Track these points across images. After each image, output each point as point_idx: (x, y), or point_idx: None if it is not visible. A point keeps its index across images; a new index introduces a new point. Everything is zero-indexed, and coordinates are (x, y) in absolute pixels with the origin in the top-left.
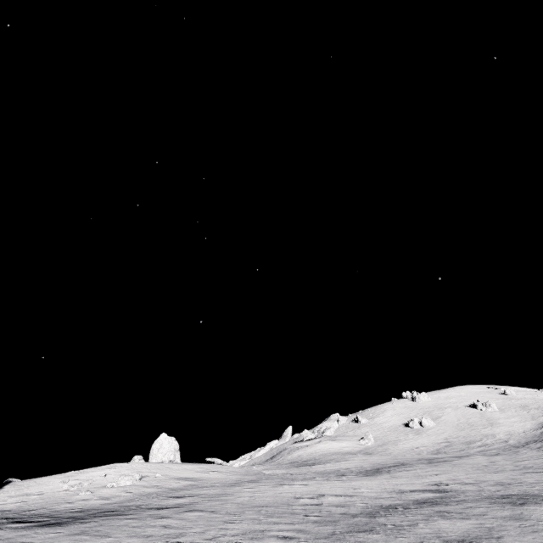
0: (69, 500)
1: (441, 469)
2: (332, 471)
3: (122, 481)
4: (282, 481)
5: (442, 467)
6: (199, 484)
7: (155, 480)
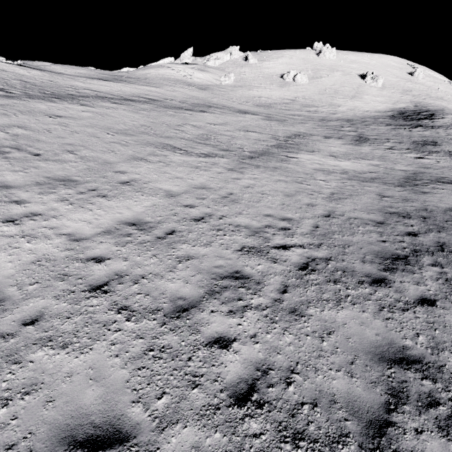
0: None
1: (116, 114)
2: (55, 86)
3: None
4: None
5: (132, 114)
6: None
7: None
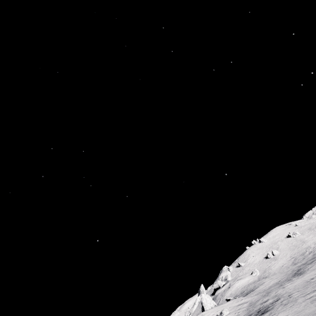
0: None
1: None
2: (275, 284)
3: (225, 312)
4: (279, 287)
5: None
6: (251, 302)
7: (232, 309)
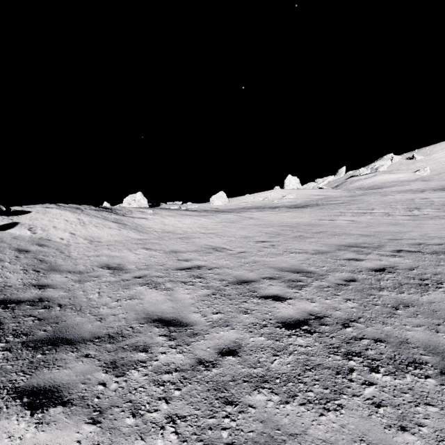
0: (273, 203)
1: None
2: (406, 190)
3: (288, 196)
4: (383, 195)
5: None
6: (329, 197)
7: (303, 196)
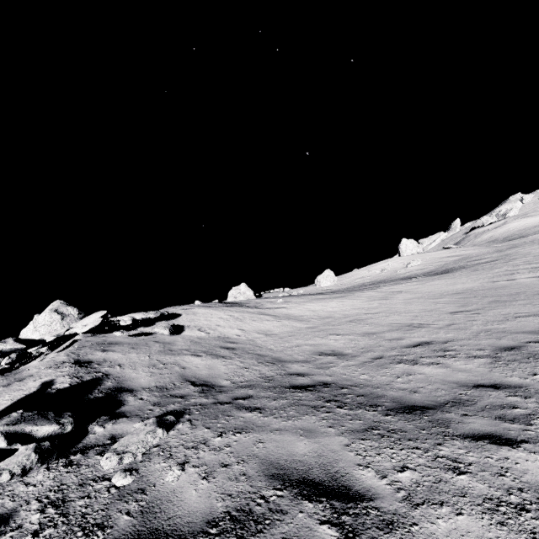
0: (398, 274)
1: None
2: None
3: (413, 263)
4: None
5: None
6: (467, 256)
7: (431, 260)
